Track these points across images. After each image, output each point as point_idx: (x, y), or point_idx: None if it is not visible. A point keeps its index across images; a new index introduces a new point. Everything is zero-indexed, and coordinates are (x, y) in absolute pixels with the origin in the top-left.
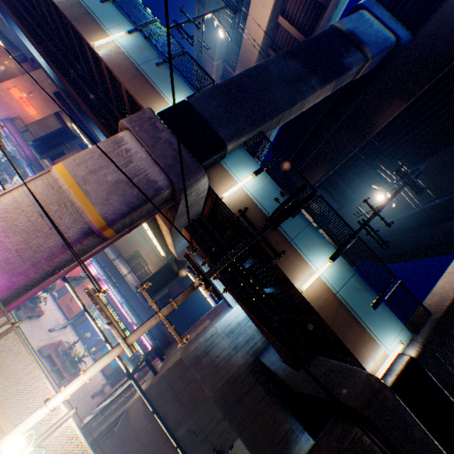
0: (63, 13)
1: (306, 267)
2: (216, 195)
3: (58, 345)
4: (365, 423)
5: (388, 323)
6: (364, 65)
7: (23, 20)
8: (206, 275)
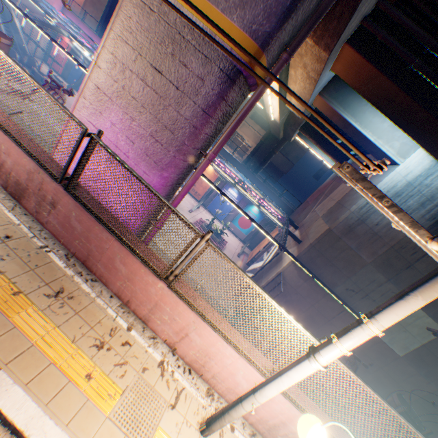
0: None
1: None
2: None
3: (200, 223)
4: None
5: None
6: None
7: None
8: None
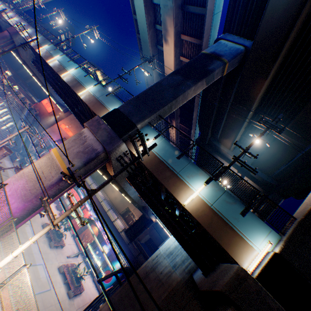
0: (69, 85)
1: (188, 189)
2: (132, 153)
3: (70, 266)
4: (233, 306)
5: (256, 227)
6: (225, 66)
7: (59, 93)
8: (98, 187)
